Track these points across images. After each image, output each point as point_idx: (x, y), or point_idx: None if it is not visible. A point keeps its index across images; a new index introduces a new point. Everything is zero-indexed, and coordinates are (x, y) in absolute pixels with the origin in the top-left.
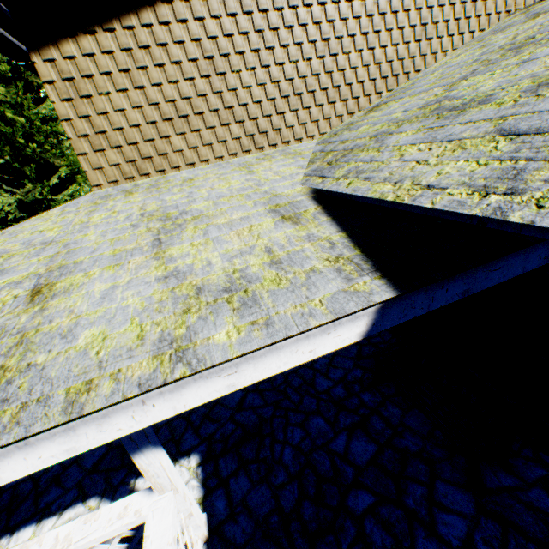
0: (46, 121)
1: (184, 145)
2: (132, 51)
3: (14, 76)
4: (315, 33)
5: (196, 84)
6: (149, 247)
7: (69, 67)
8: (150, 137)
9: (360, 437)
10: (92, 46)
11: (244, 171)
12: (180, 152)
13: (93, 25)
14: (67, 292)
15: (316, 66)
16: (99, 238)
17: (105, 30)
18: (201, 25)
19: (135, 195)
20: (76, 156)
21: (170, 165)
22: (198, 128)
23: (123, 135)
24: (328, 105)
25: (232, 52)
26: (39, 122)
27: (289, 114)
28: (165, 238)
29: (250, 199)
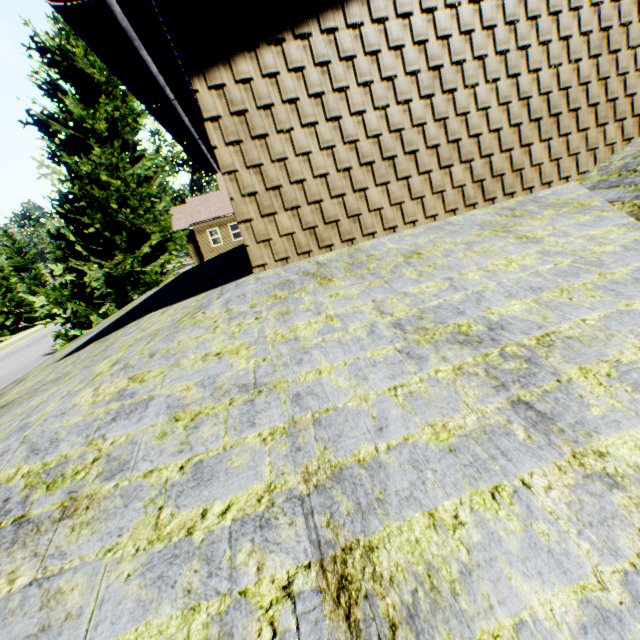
0: (140, 182)
1: (384, 200)
2: (329, 66)
3: (109, 136)
4: (590, 20)
5: (412, 108)
6: (525, 428)
7: (242, 94)
8: (339, 191)
9: None
10: (275, 62)
11: (506, 236)
12: (377, 211)
13: (280, 30)
14: (444, 609)
15: (585, 70)
16: (356, 383)
17: (295, 36)
18: (429, 19)
19: (337, 282)
20: (169, 220)
21: (361, 231)
22: (406, 174)
23: (302, 191)
24: (594, 128)
25: (468, 57)
26: (133, 184)
27: (537, 146)
28: (534, 398)
29: (623, 296)
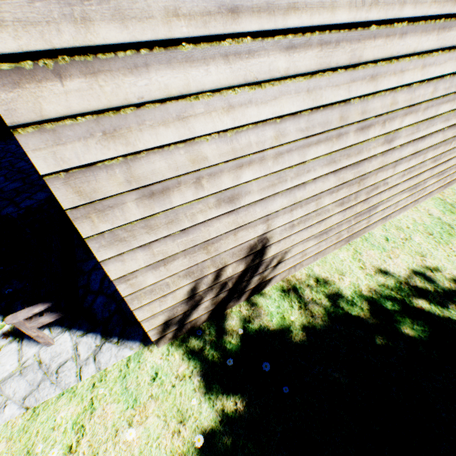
0: None
1: None
2: None
3: None
4: None
5: None
6: None
7: None
8: None
9: (18, 182)
10: None
11: None
12: None
13: None
14: None
15: None
16: None
17: None
18: None
19: None
20: None
21: None
22: None
23: None
24: None
25: None
26: None
27: None
28: None
29: None
